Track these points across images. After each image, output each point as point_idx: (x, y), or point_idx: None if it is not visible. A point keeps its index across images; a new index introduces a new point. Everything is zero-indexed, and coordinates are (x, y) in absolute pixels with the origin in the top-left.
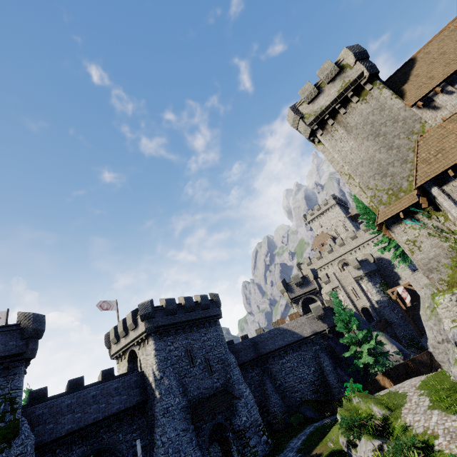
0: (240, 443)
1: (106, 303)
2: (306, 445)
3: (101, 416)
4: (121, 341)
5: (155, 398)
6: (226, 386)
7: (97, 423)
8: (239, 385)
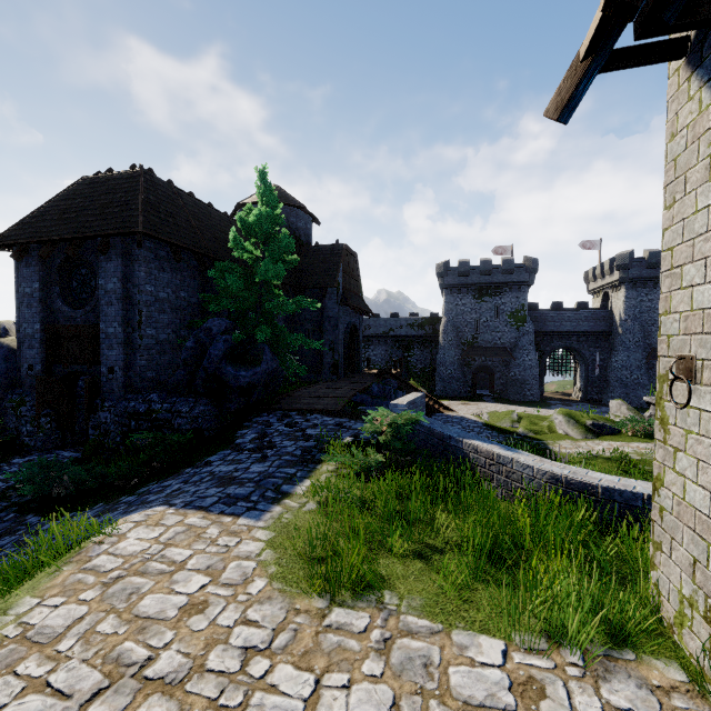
0: None
1: (589, 243)
2: None
3: (572, 330)
4: (597, 282)
5: (617, 333)
6: None
7: (569, 333)
8: None
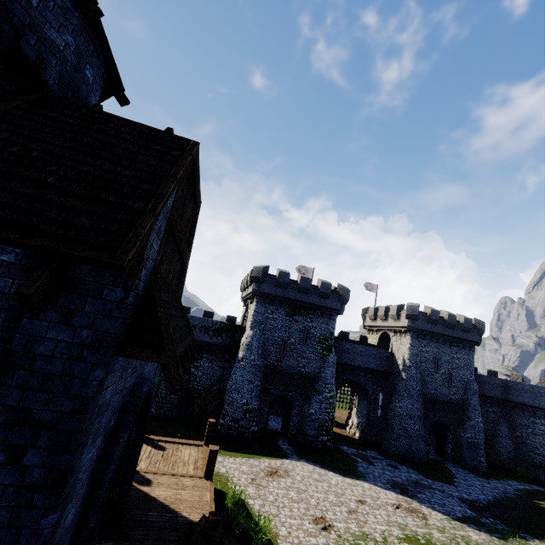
0: (456, 446)
1: (370, 285)
2: (529, 494)
3: (363, 365)
4: (377, 321)
5: (399, 376)
6: (459, 402)
7: (360, 368)
8: (473, 409)
